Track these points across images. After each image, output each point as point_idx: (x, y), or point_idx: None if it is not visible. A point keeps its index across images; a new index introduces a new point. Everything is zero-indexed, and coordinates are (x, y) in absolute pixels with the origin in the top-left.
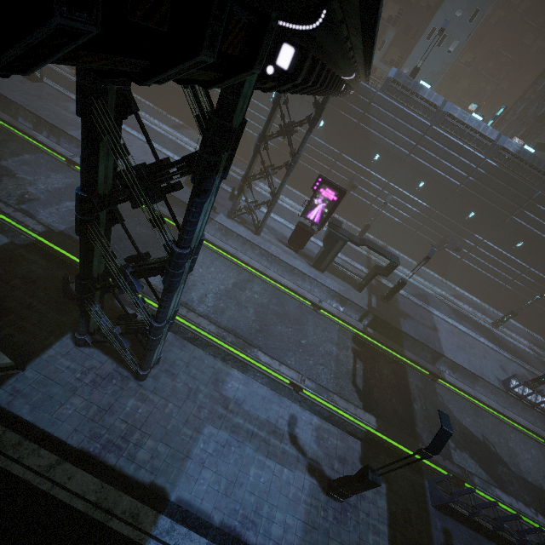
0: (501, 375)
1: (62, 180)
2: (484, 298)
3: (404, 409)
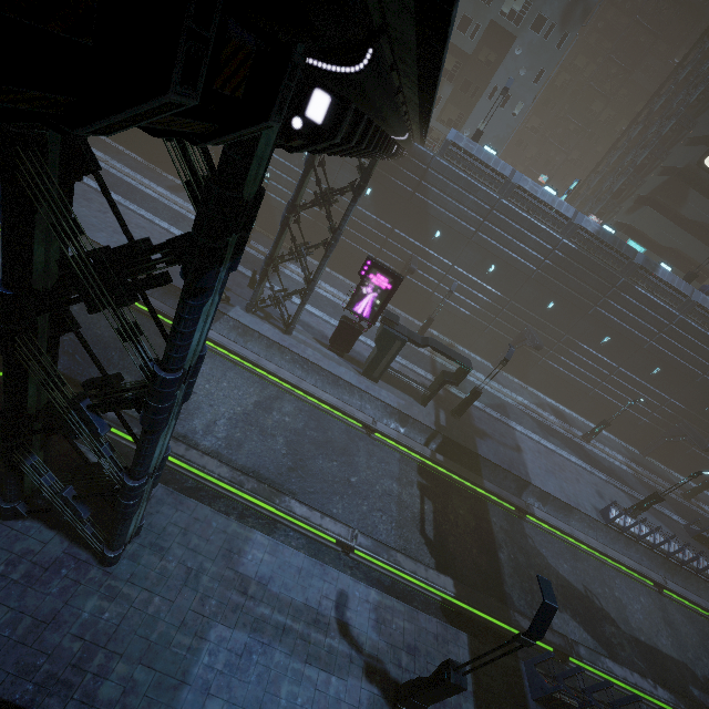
0: (599, 503)
1: None
2: (572, 405)
3: (487, 561)
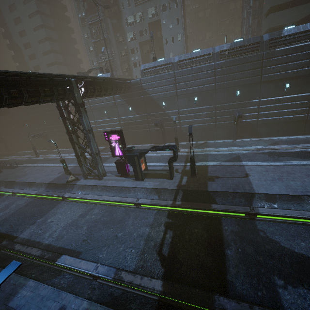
0: None
1: (5, 204)
2: (302, 132)
3: (213, 259)
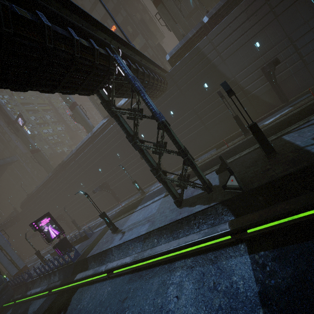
0: None
1: None
2: None
3: None
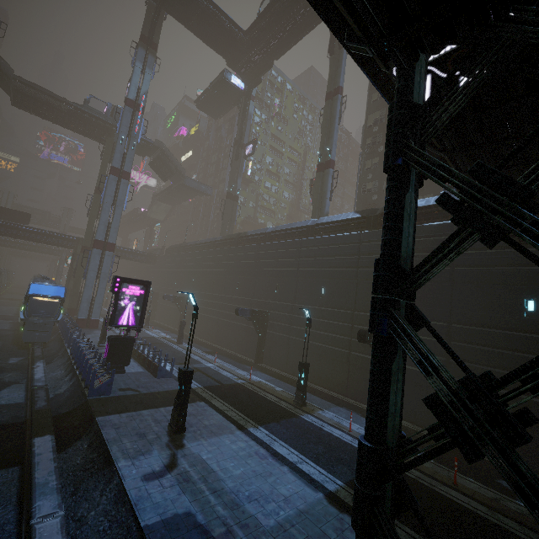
0: None
1: None
2: None
3: None
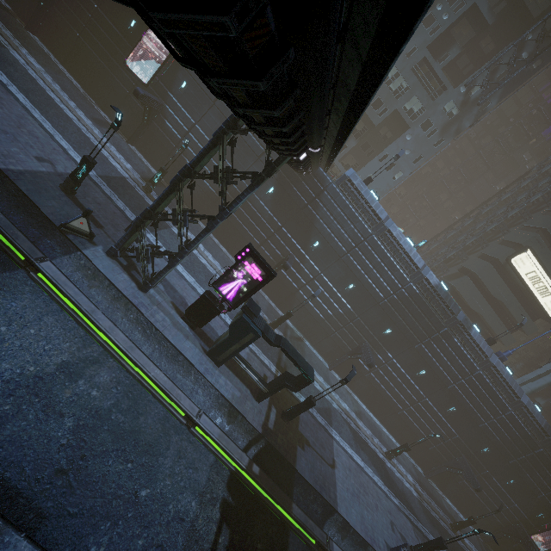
0: (391, 538)
1: None
2: (382, 418)
3: None
